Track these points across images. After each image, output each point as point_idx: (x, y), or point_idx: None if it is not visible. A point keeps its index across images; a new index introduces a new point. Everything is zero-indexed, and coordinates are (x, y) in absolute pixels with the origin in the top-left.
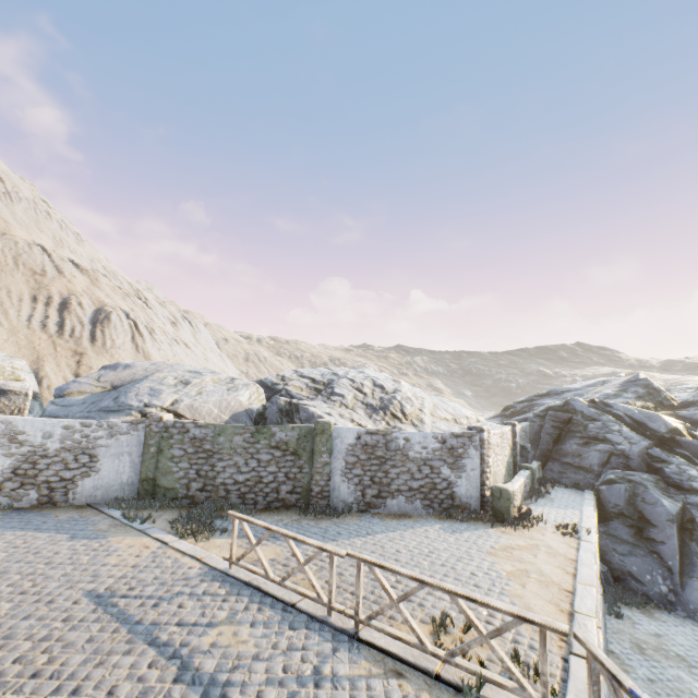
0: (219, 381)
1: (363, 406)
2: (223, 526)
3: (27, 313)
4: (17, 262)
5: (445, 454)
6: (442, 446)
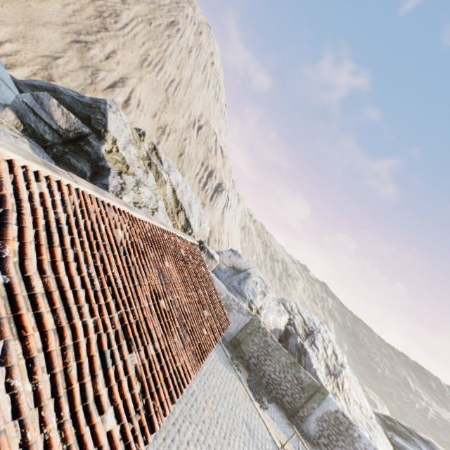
0: (273, 298)
1: (324, 364)
2: (263, 400)
3: (197, 170)
4: (206, 140)
5: None
6: None
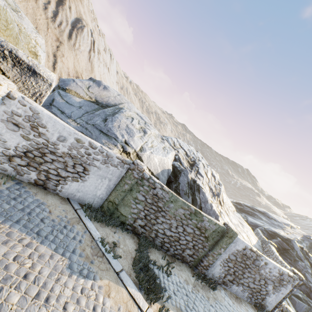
0: (156, 136)
1: (208, 188)
2: (161, 281)
3: None
4: None
5: (277, 280)
6: (278, 276)
